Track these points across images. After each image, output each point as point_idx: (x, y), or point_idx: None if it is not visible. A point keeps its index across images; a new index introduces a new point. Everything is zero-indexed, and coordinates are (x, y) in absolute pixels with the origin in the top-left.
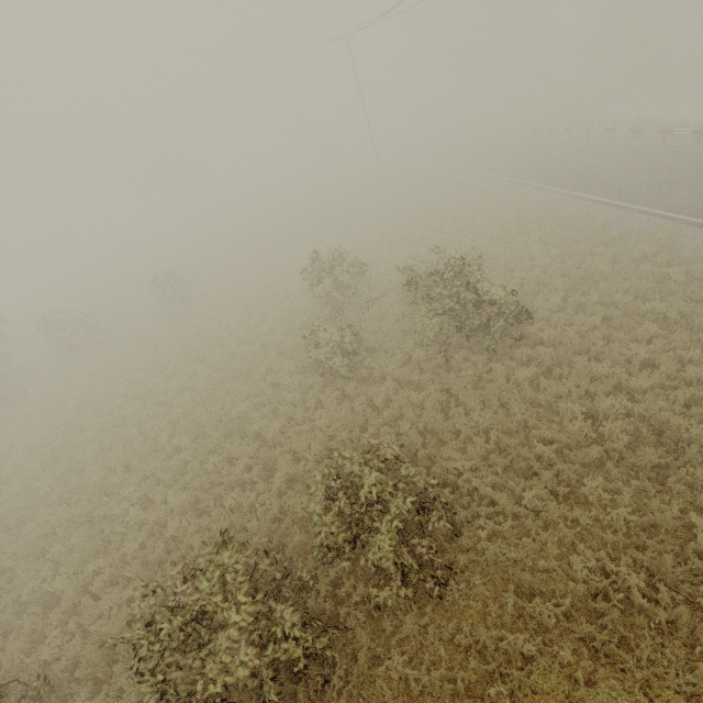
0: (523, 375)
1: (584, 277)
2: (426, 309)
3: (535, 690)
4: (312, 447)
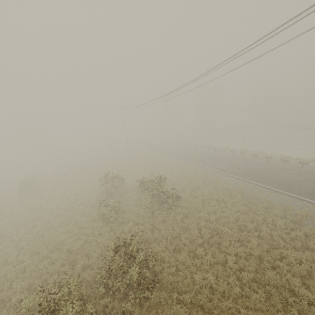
0: (178, 217)
1: (196, 187)
2: (146, 193)
3: None
4: (96, 250)
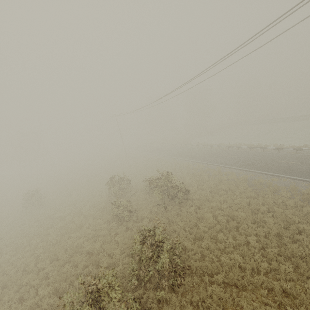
0: (191, 209)
1: (201, 181)
2: (157, 189)
3: (223, 308)
4: (118, 248)
